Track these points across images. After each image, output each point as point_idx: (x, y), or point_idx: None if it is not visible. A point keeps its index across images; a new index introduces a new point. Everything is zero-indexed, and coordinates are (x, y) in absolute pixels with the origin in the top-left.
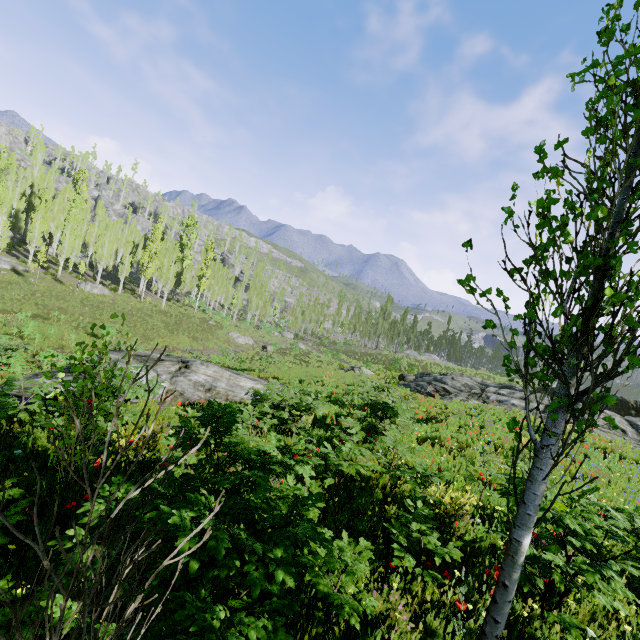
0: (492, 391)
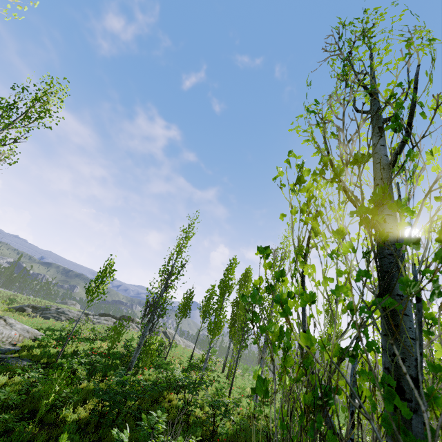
0: (92, 317)
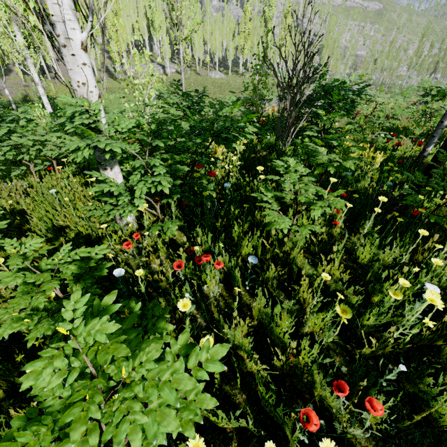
0: None
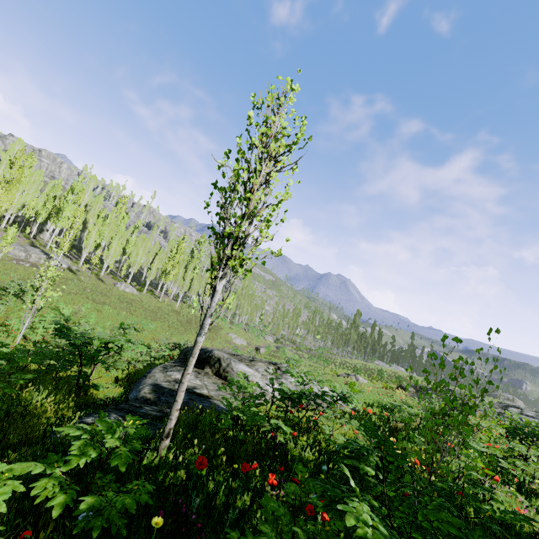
0: (517, 412)
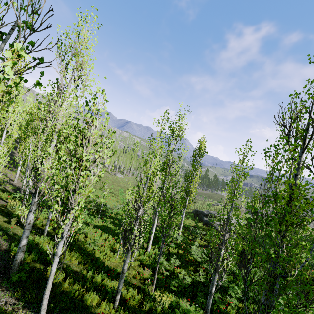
0: None
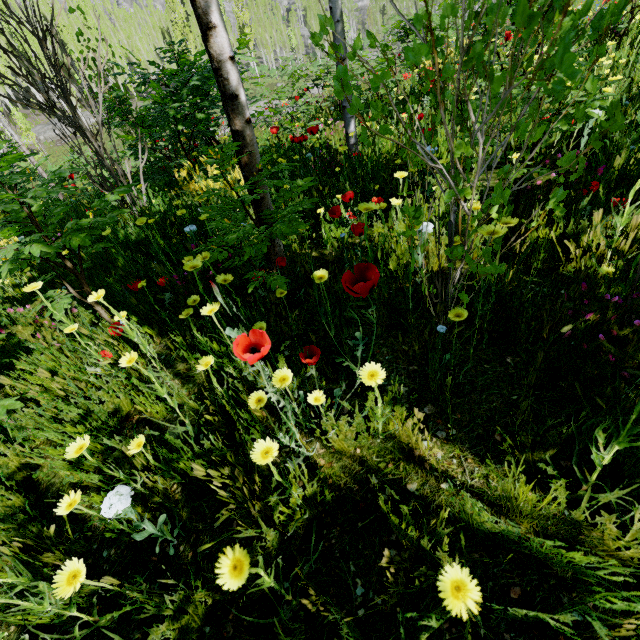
0: None
